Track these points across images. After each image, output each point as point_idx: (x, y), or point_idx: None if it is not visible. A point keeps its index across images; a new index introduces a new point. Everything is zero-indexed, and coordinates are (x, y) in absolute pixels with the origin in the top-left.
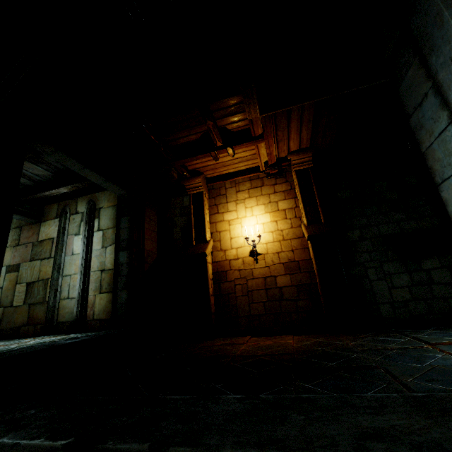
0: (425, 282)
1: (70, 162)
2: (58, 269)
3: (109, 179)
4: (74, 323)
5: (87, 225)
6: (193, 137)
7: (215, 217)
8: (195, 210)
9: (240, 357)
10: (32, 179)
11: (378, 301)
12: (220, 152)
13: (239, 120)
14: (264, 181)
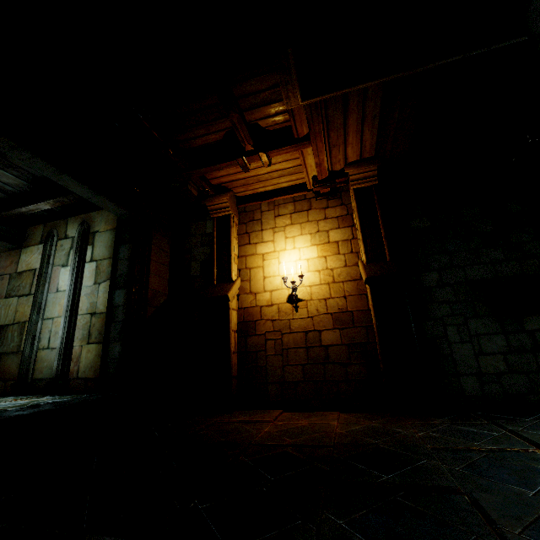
0: (528, 349)
1: (39, 163)
2: (38, 310)
3: (99, 191)
4: (52, 381)
5: (78, 254)
6: (214, 137)
7: (245, 248)
8: (219, 239)
9: (258, 446)
10: (2, 189)
11: (460, 371)
12: (251, 159)
13: (275, 113)
14: (312, 203)
